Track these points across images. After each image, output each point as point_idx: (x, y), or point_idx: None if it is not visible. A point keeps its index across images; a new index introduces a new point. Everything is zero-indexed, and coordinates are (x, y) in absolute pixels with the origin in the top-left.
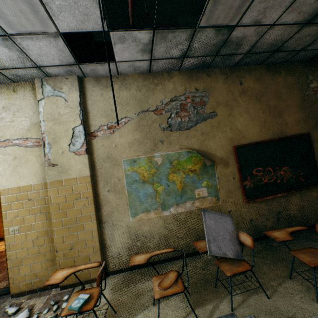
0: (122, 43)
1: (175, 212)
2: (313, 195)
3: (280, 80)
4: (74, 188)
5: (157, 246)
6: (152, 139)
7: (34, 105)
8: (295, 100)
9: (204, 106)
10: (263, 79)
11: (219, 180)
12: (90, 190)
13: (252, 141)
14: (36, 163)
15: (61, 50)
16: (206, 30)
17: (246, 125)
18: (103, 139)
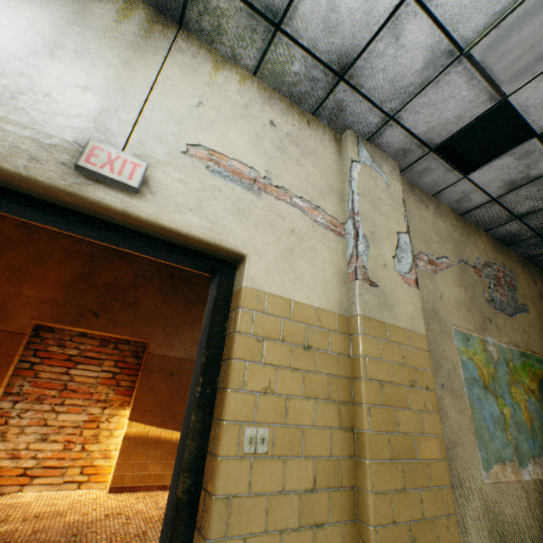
0: (515, 160)
1: (535, 476)
2: None
3: None
4: (404, 352)
5: None
6: (479, 311)
7: (333, 162)
8: None
9: (515, 291)
10: None
11: None
12: (430, 369)
13: None
14: (328, 264)
15: (458, 119)
16: None
17: None
18: (425, 275)
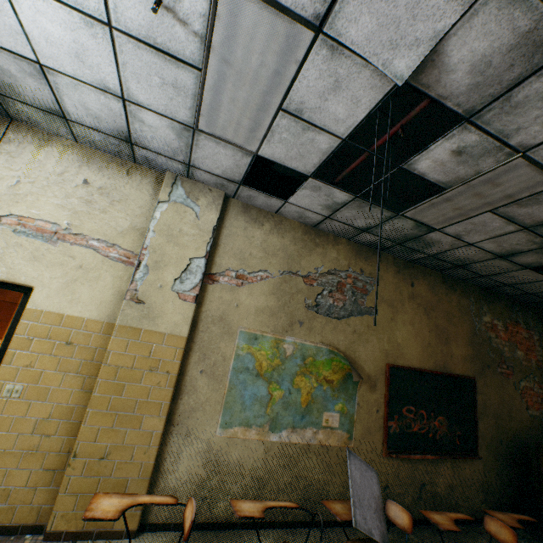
0: (312, 191)
1: (287, 440)
2: (467, 470)
3: (454, 298)
4: (154, 348)
5: (242, 494)
6: (290, 315)
7: (147, 203)
8: (466, 329)
9: (366, 295)
10: (437, 289)
11: (358, 407)
12: (178, 360)
13: (410, 364)
14: (109, 287)
15: (237, 166)
16: (407, 220)
17: (407, 340)
18: (224, 289)
